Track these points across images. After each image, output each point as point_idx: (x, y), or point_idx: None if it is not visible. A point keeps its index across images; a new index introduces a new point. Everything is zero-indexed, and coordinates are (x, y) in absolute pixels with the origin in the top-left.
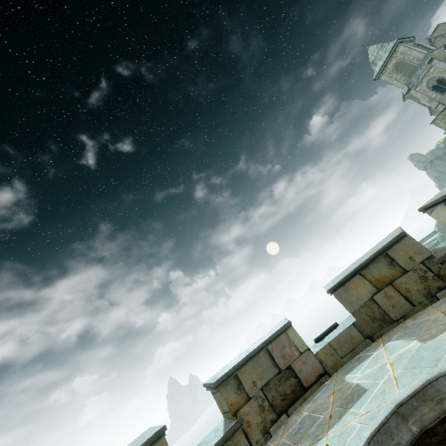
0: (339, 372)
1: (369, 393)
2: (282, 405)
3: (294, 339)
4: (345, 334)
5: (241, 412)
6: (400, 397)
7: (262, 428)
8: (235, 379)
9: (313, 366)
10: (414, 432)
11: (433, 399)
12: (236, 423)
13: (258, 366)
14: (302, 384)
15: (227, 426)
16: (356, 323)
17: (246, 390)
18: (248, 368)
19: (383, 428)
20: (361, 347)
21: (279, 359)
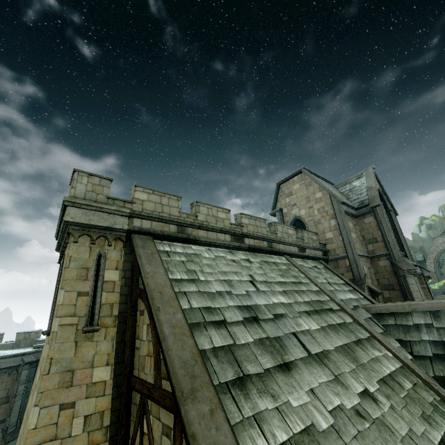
0: None
1: None
2: None
3: None
4: (9, 344)
5: None
6: None
7: None
8: None
9: None
10: None
11: None
12: None
13: None
14: None
15: None
16: (14, 343)
17: None
18: None
19: None
20: (9, 348)
21: None
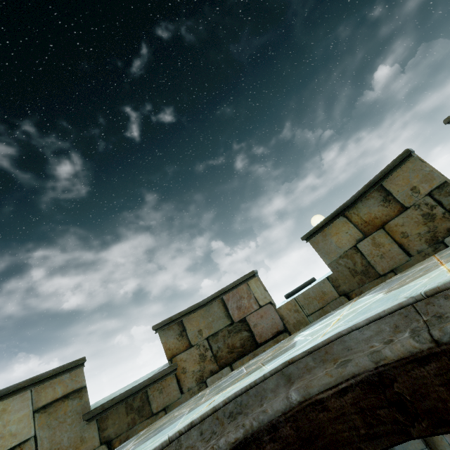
0: (299, 331)
1: (292, 350)
2: (228, 357)
3: (255, 290)
4: (316, 289)
5: (178, 358)
6: (296, 353)
7: (198, 377)
8: (180, 325)
9: (272, 322)
10: (292, 400)
11: (336, 360)
12: (168, 367)
13: (209, 315)
14: (254, 339)
15: (160, 369)
16: (332, 276)
17: (189, 337)
18: (197, 316)
19: (255, 389)
20: (333, 305)
21: (234, 311)
